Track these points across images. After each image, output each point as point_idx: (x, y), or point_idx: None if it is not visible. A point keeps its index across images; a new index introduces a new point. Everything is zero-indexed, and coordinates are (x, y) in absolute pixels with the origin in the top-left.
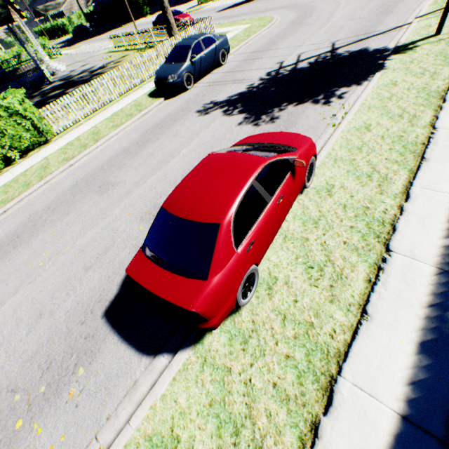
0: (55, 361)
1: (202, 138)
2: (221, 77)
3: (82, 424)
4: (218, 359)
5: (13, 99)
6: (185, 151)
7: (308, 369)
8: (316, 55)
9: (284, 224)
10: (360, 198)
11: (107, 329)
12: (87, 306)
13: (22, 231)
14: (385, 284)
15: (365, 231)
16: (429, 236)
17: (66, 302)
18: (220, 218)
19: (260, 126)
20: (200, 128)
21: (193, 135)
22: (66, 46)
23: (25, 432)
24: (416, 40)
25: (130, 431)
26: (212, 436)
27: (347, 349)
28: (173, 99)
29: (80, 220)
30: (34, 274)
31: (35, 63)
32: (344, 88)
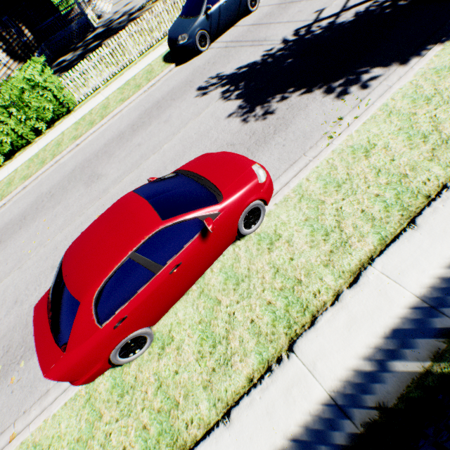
0: (12, 347)
1: (188, 131)
2: (242, 33)
3: (11, 408)
4: (98, 402)
5: (33, 70)
6: (166, 147)
7: (154, 448)
8: None
9: (208, 274)
10: (299, 265)
11: None
12: None
13: (29, 212)
14: (264, 391)
15: (280, 313)
16: (346, 349)
17: (32, 296)
18: (82, 296)
19: (249, 123)
20: (192, 115)
21: (182, 124)
22: None
23: None
24: None
25: (28, 433)
26: None
27: (193, 446)
28: (184, 66)
29: (65, 213)
30: (23, 260)
31: (79, 7)
32: (379, 67)
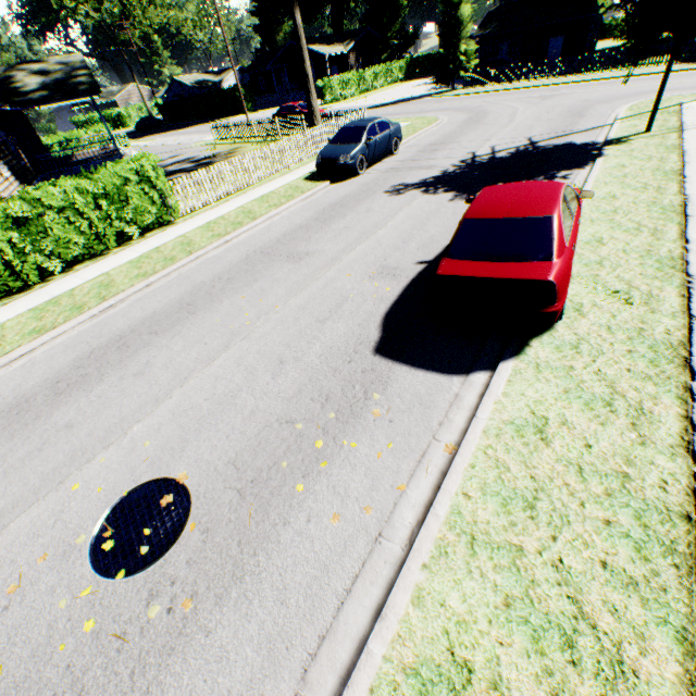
0: (333, 394)
1: (408, 213)
2: (398, 165)
3: (408, 433)
4: (552, 362)
5: (147, 163)
6: (392, 224)
7: (656, 356)
8: (514, 147)
9: None
10: (637, 245)
11: (388, 362)
12: (345, 349)
13: (192, 299)
14: None
15: (656, 265)
16: None
17: (311, 349)
18: (551, 212)
19: None
20: (400, 205)
21: (393, 210)
22: (129, 139)
23: (333, 449)
24: (626, 136)
25: (482, 422)
26: (582, 410)
27: (688, 340)
28: (343, 184)
29: (279, 285)
30: (242, 332)
31: (115, 145)
32: (564, 171)
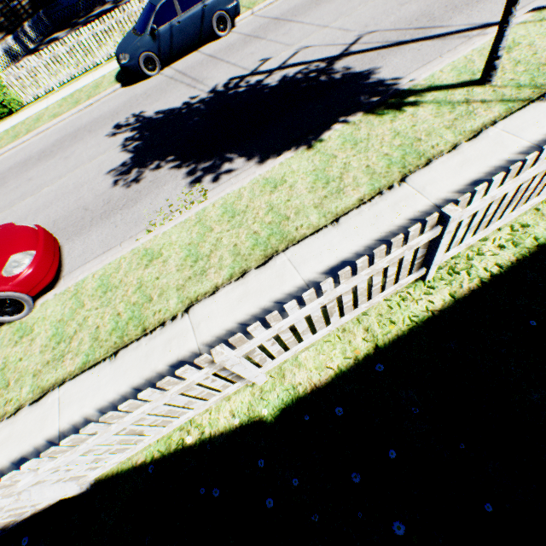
0: None
1: (72, 177)
2: (195, 64)
3: None
4: None
5: None
6: (45, 191)
7: None
8: (312, 59)
9: None
10: (20, 368)
11: None
12: None
13: None
14: None
15: None
16: None
17: None
18: None
19: (116, 187)
20: (87, 159)
21: (74, 166)
22: None
23: None
24: (440, 83)
25: None
26: None
27: None
28: (128, 89)
29: None
30: None
31: None
32: (244, 158)
